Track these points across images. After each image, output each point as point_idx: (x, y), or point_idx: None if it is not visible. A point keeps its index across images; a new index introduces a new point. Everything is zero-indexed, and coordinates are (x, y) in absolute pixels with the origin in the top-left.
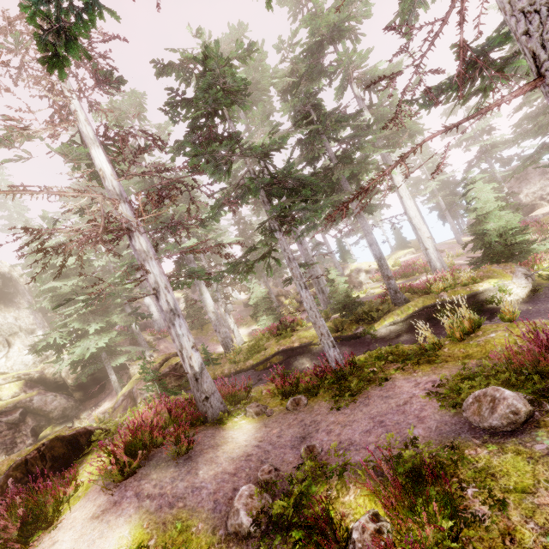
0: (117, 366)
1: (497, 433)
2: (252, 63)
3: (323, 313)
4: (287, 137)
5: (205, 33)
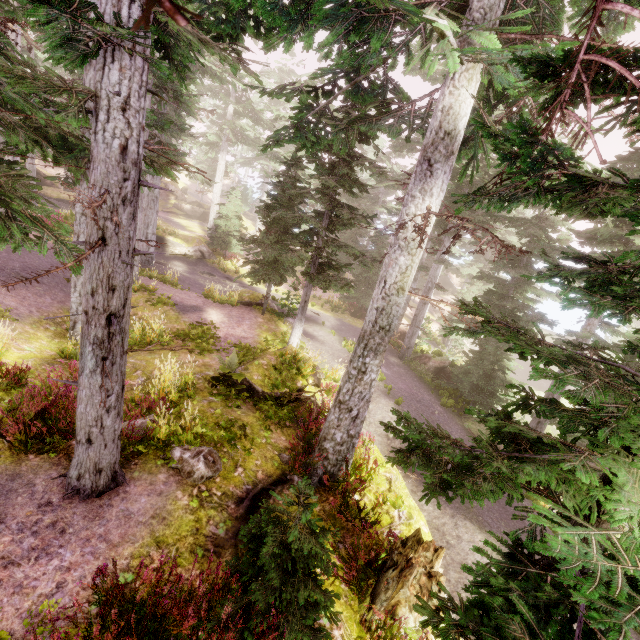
0: None
1: None
2: None
3: None
4: None
5: None
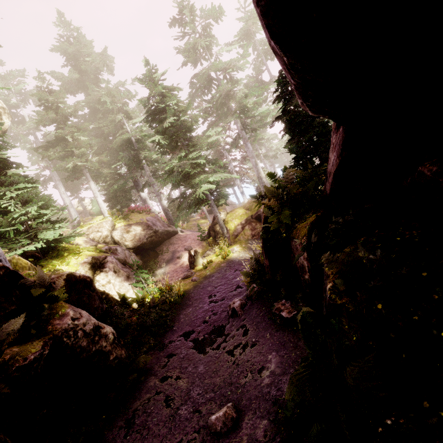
0: (165, 234)
1: None
2: None
3: None
4: None
5: (240, 2)
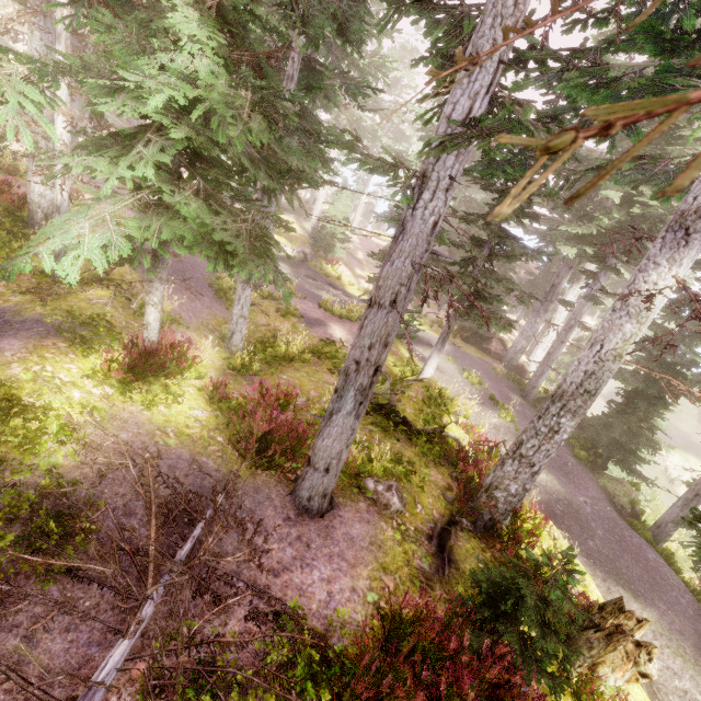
0: None
1: None
2: None
3: None
4: None
5: None
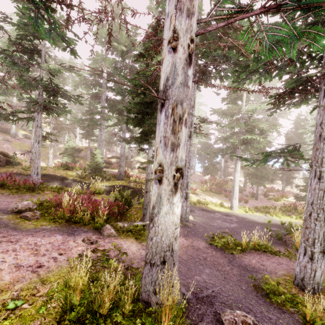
0: None
1: (5, 212)
2: (116, 28)
3: (84, 167)
4: (59, 71)
5: None
